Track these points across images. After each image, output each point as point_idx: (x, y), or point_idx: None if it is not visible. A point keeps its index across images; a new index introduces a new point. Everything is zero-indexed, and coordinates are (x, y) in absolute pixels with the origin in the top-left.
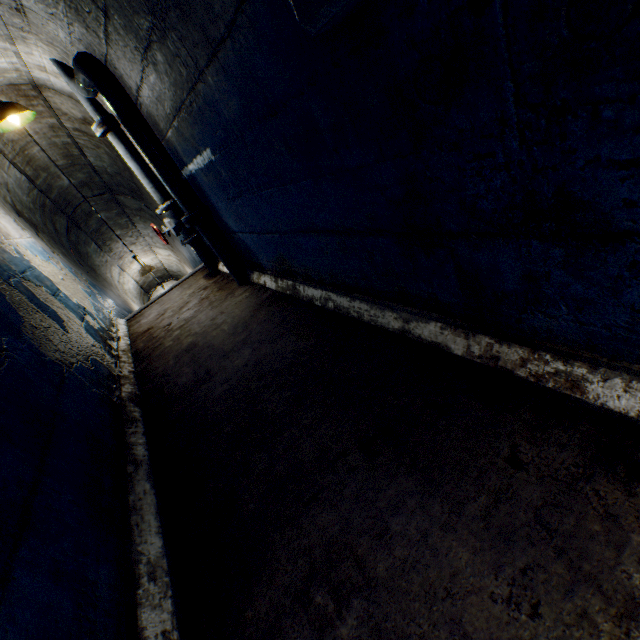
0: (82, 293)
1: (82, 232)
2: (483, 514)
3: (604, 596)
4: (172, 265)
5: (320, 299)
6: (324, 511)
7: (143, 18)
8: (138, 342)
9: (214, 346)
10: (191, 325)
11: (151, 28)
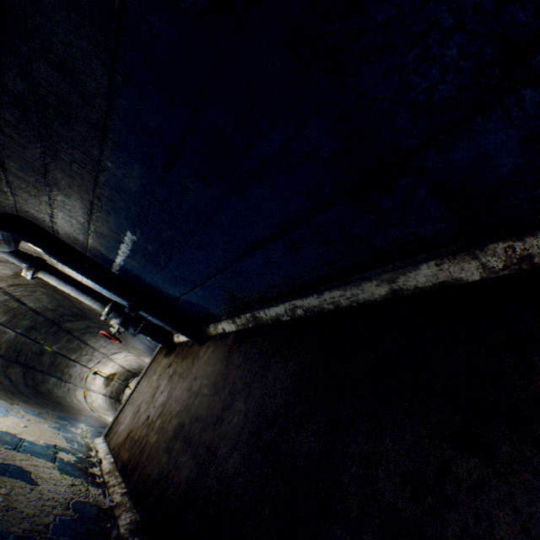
0: (50, 431)
1: (39, 372)
2: None
3: None
4: (132, 363)
5: (286, 313)
6: None
7: (33, 148)
8: (122, 454)
9: (202, 416)
10: (169, 407)
11: (43, 152)
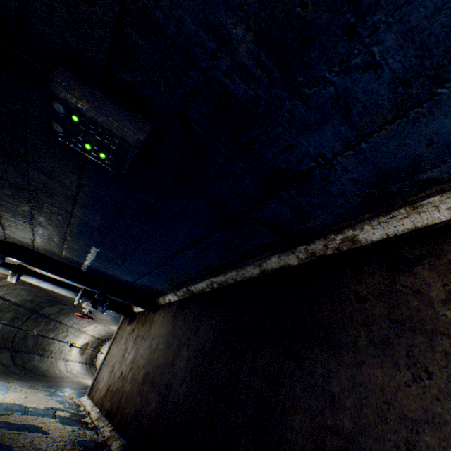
0: (44, 398)
1: (24, 353)
2: (368, 340)
3: (445, 335)
4: (101, 332)
5: (207, 286)
6: (294, 416)
7: (24, 206)
8: (105, 404)
9: (161, 364)
10: (137, 362)
11: (31, 208)
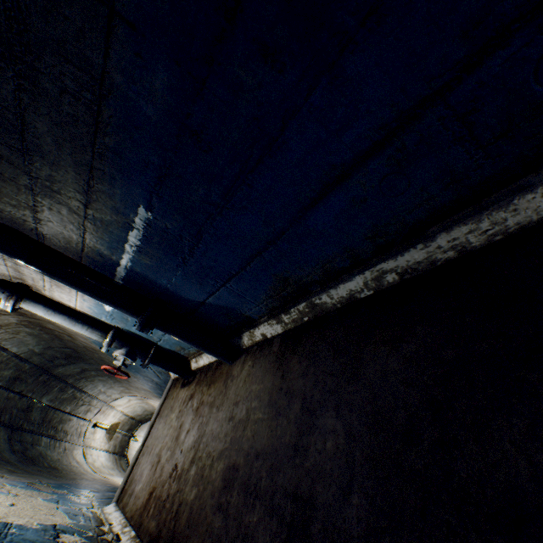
0: (45, 506)
1: (27, 433)
2: None
3: None
4: (135, 409)
5: (366, 286)
6: None
7: (3, 84)
8: (145, 523)
9: (265, 449)
10: (205, 447)
11: (17, 88)
